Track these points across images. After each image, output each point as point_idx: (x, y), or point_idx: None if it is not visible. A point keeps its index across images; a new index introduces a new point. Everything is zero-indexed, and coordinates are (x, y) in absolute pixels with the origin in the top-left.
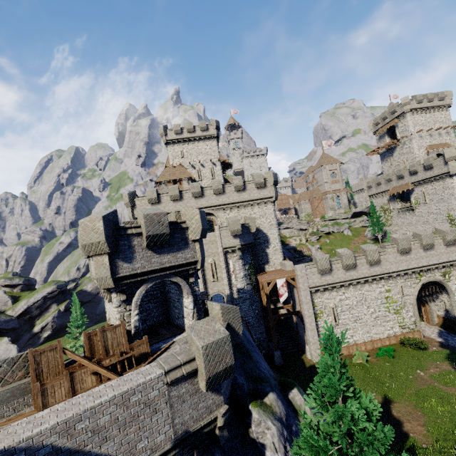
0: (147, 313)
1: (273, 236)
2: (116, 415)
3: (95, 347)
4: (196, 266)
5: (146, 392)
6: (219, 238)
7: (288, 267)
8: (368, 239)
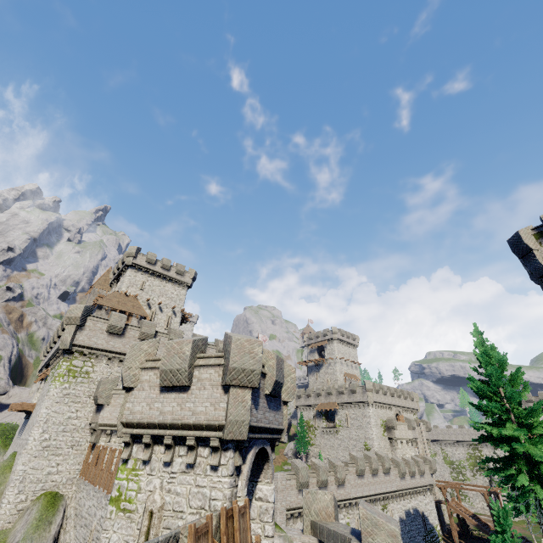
0: None
1: None
2: None
3: (229, 542)
4: (281, 436)
5: None
6: None
7: None
8: (290, 459)
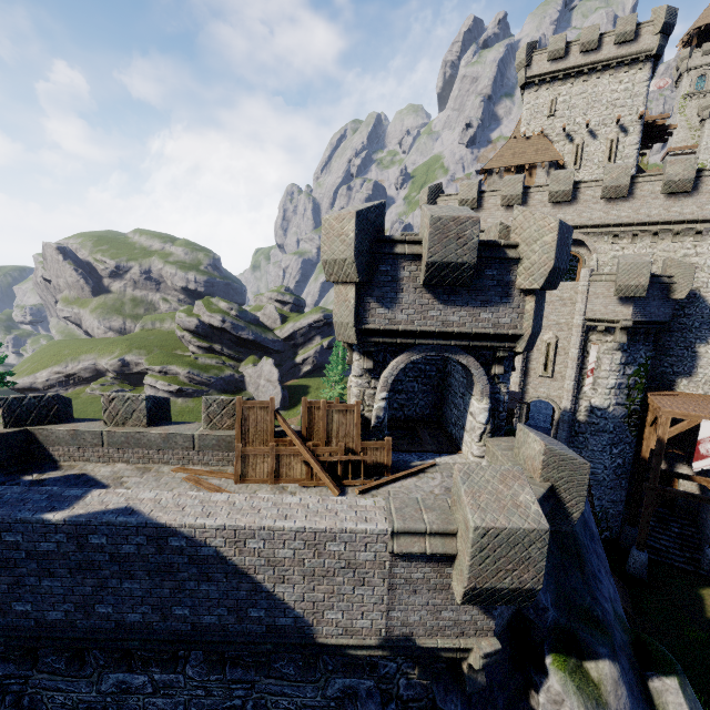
0: (407, 397)
1: None
2: (302, 556)
3: (315, 425)
4: (514, 345)
5: (353, 546)
6: (584, 296)
7: None
8: None
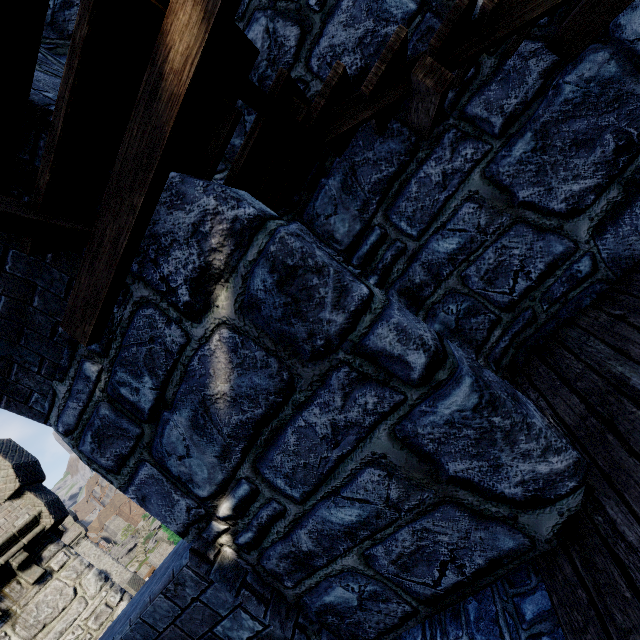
0: None
1: (109, 565)
2: None
3: None
4: None
5: None
6: None
7: (144, 572)
8: None
